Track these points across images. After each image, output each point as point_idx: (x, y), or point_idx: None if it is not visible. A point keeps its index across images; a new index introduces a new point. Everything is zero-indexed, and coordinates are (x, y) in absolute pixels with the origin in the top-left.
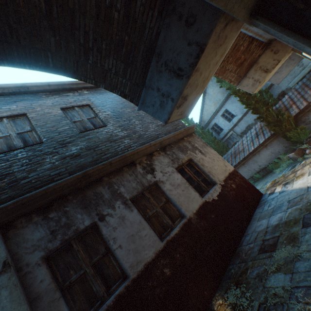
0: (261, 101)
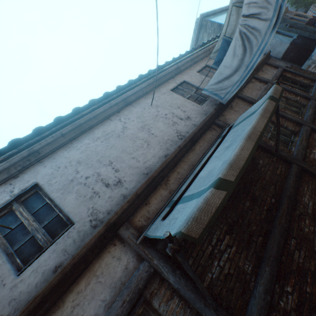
0: None
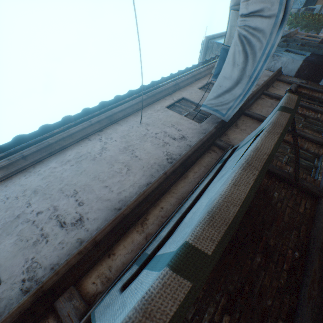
0: (321, 14)
